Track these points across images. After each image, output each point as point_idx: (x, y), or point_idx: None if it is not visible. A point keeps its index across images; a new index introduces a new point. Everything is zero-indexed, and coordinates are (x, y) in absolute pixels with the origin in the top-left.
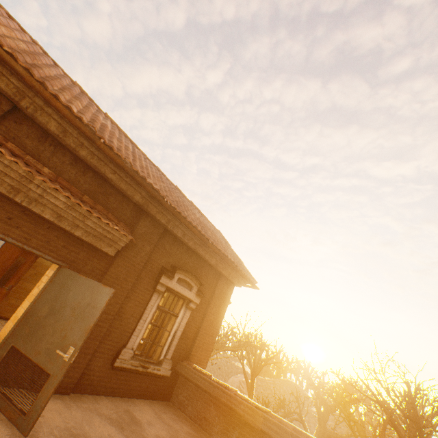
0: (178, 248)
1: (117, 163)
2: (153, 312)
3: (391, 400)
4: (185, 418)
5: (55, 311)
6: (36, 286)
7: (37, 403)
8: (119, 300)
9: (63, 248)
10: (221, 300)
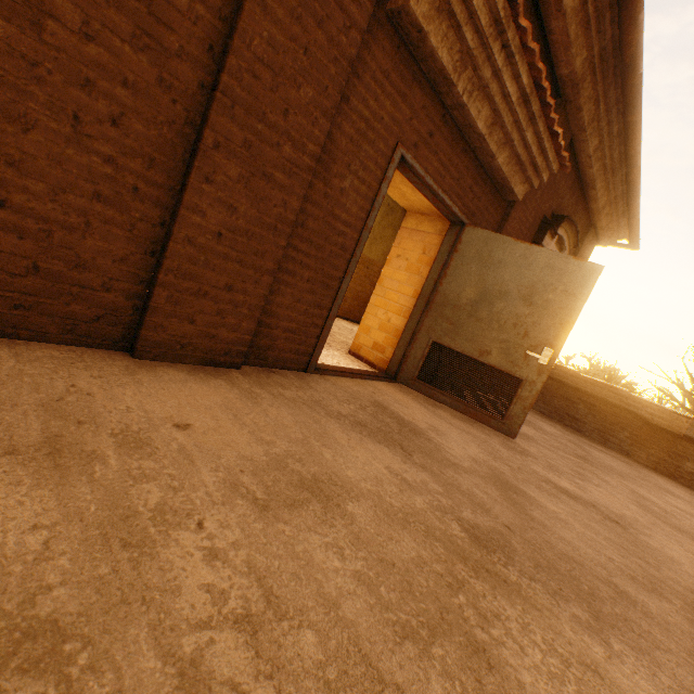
0: (565, 180)
1: None
2: None
3: None
4: (538, 413)
5: (487, 297)
6: (391, 256)
7: (514, 409)
8: None
9: (468, 190)
10: None
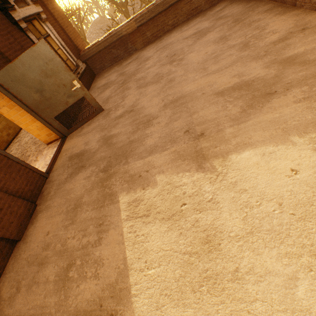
0: None
1: None
2: None
3: None
4: (109, 69)
5: (40, 90)
6: None
7: (94, 105)
8: None
9: None
10: None
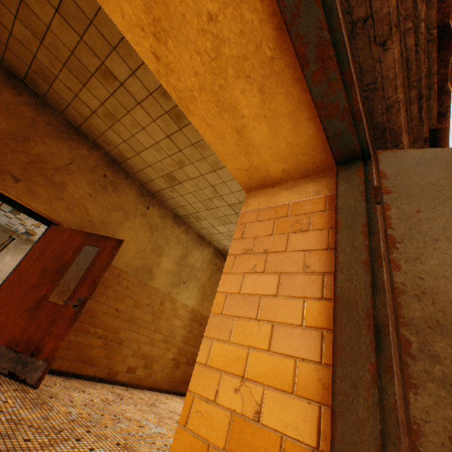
0: None
1: None
2: None
3: None
4: None
5: None
6: (232, 254)
7: None
8: None
9: None
10: None
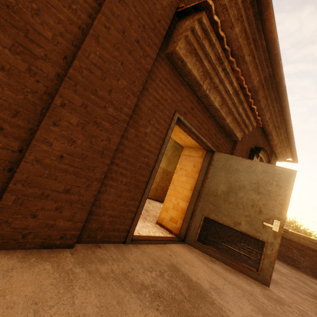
0: (257, 131)
1: (269, 39)
2: None
3: None
4: None
5: (233, 189)
6: (177, 168)
7: (263, 263)
8: None
9: (213, 135)
10: None
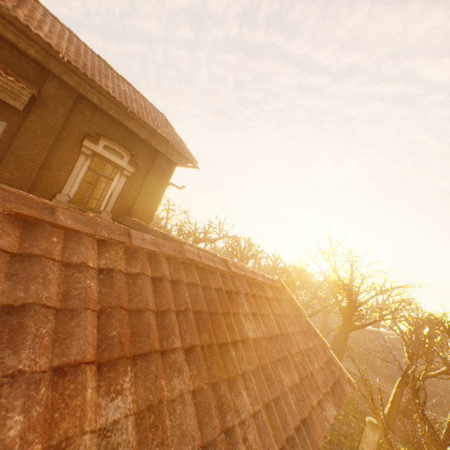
0: (101, 118)
1: None
2: (85, 172)
3: (335, 274)
4: None
5: None
6: None
7: None
8: (42, 153)
9: None
10: (161, 175)
